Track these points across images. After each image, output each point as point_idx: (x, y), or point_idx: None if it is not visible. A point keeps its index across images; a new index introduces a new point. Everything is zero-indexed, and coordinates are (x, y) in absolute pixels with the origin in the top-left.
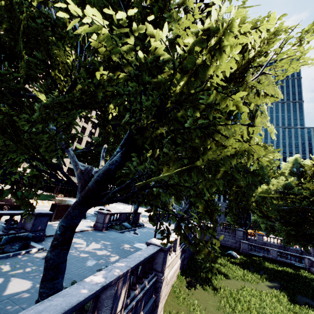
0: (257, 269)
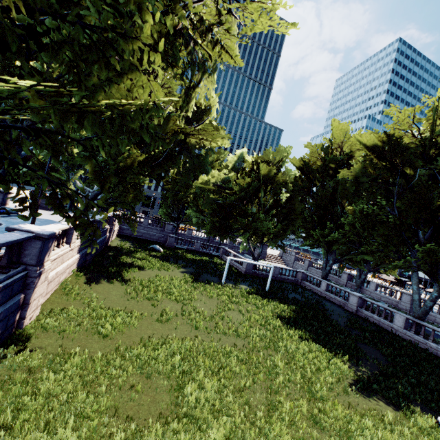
0: (177, 260)
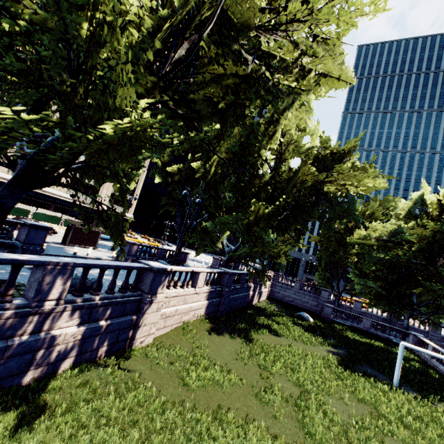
0: (326, 334)
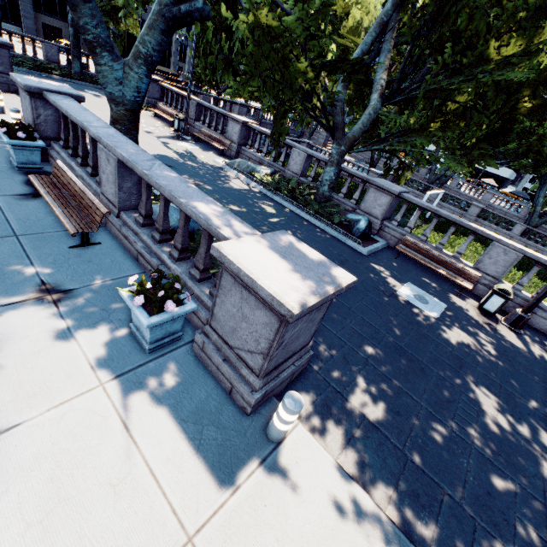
0: None
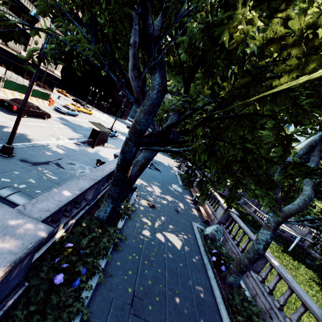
0: None
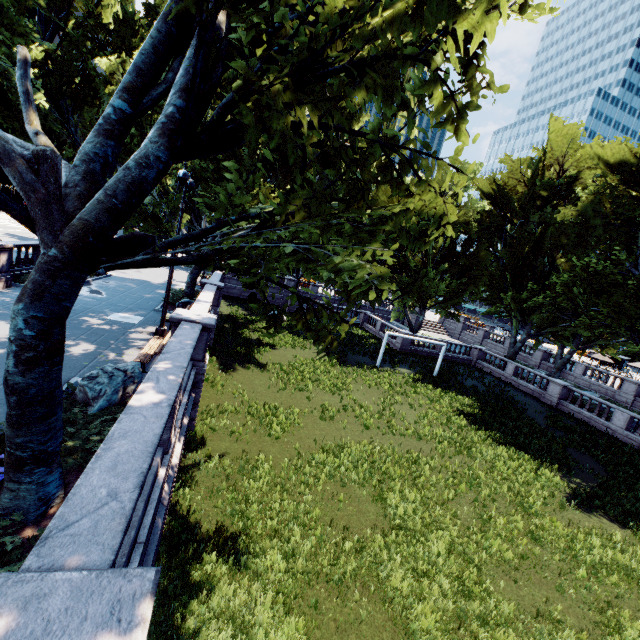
0: None
